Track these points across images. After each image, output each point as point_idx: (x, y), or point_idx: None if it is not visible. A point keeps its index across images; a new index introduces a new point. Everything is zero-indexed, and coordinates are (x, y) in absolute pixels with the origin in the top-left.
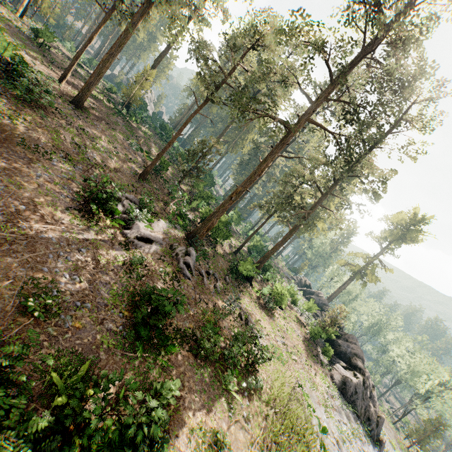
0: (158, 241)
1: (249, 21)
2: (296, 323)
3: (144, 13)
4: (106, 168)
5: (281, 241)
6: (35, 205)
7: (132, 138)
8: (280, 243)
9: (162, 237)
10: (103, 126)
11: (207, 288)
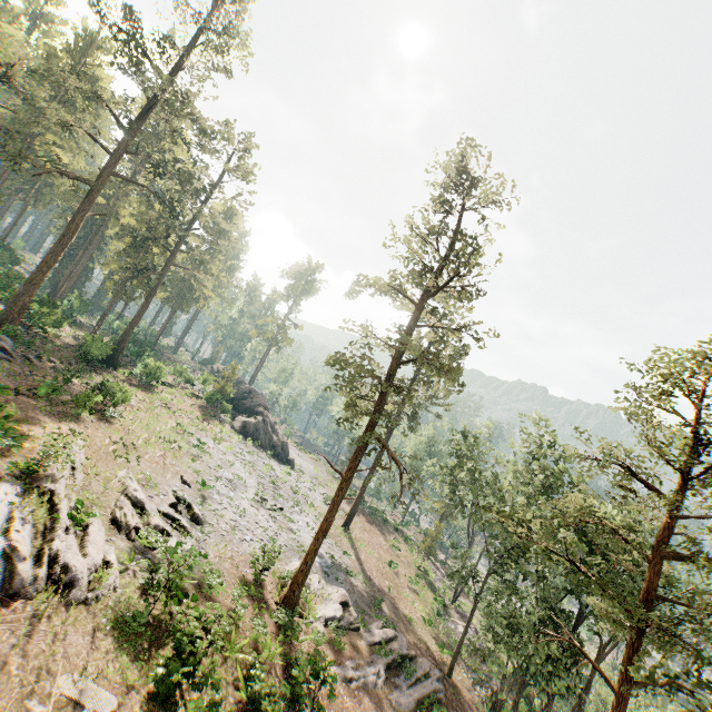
0: None
1: None
2: (191, 397)
3: None
4: None
5: (139, 313)
6: None
7: None
8: (138, 315)
9: None
10: None
11: (41, 368)
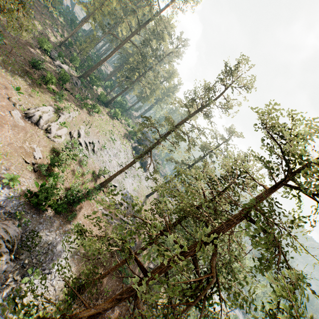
0: (65, 71)
1: None
2: (125, 129)
3: None
4: (45, 37)
5: (121, 92)
6: (28, 42)
7: (54, 25)
8: (120, 93)
9: (67, 71)
10: (40, 15)
11: (83, 93)
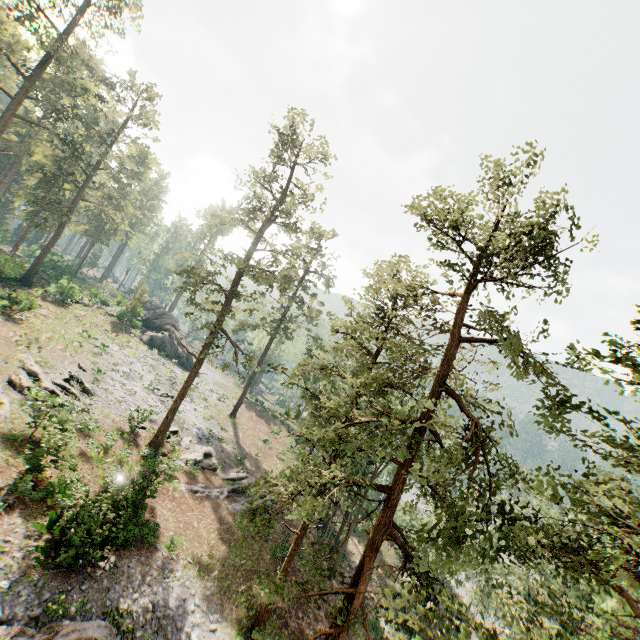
0: None
1: None
2: (105, 315)
3: None
4: None
5: (52, 240)
6: None
7: None
8: (51, 242)
9: None
10: None
11: None
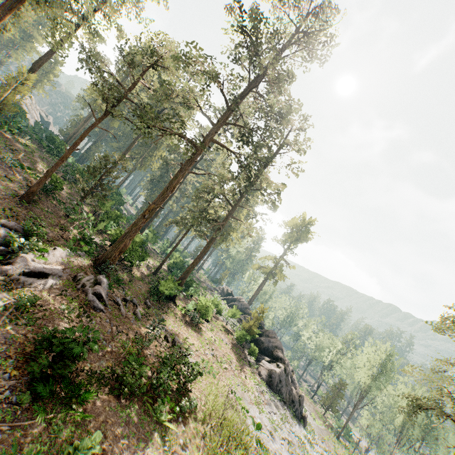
0: (56, 274)
1: (146, 41)
2: (223, 331)
3: (14, 8)
4: None
5: (200, 255)
6: None
7: (6, 152)
8: (199, 256)
9: (62, 268)
10: None
11: (125, 317)
